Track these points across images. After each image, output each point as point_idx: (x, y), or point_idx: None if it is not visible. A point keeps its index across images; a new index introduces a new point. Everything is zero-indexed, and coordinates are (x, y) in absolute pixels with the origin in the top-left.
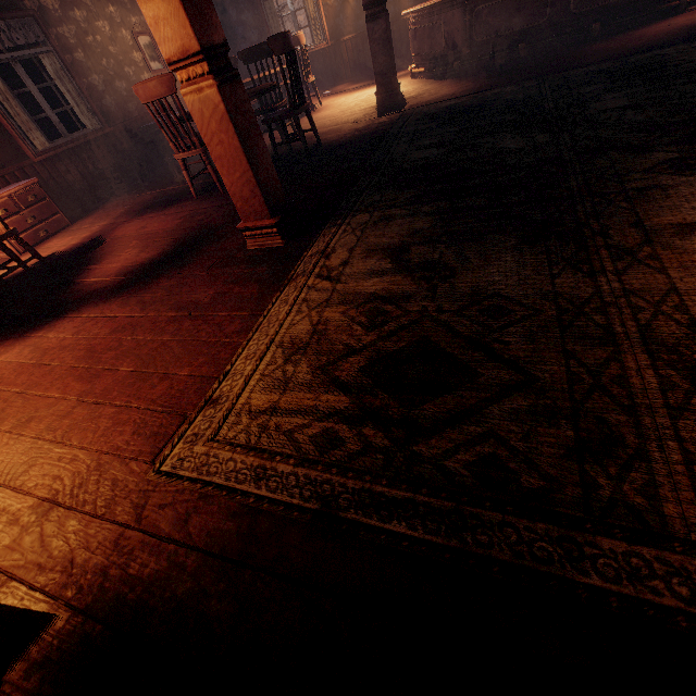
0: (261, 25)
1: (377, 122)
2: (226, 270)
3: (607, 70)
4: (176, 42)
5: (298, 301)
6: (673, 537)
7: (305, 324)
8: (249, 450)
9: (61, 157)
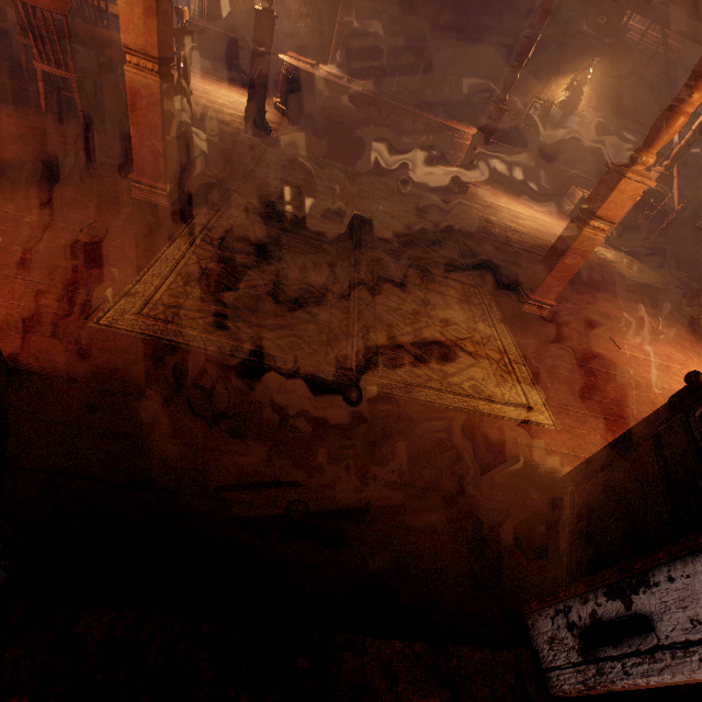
0: None
1: (245, 135)
2: (113, 207)
3: (389, 186)
4: (140, 41)
5: (190, 252)
6: (347, 368)
7: (197, 267)
8: (168, 323)
9: None
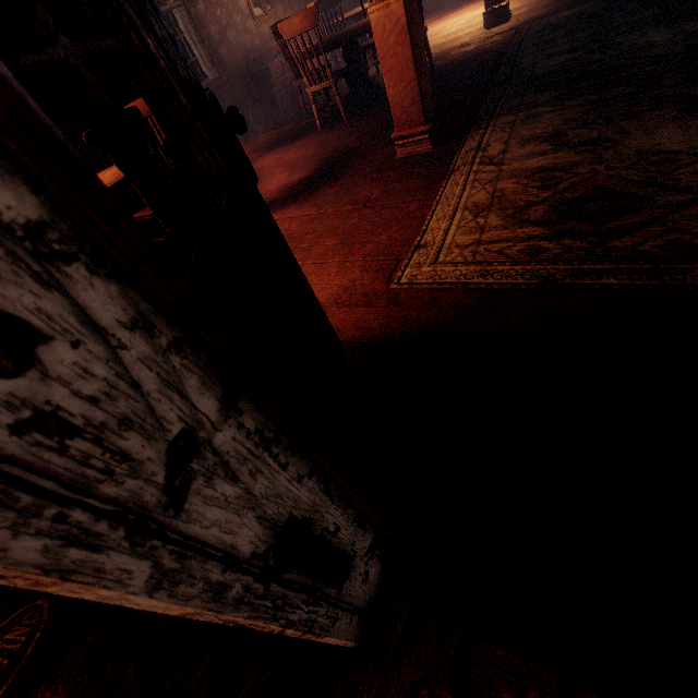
0: None
1: (490, 42)
2: (384, 174)
3: None
4: None
5: (469, 182)
6: None
7: (482, 194)
8: (469, 264)
9: None
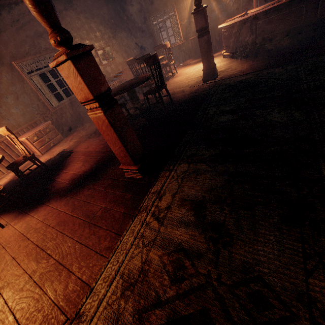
0: (152, 37)
1: (202, 88)
2: (112, 191)
3: None
4: (82, 95)
5: (138, 235)
6: None
7: (138, 260)
8: None
9: (63, 108)
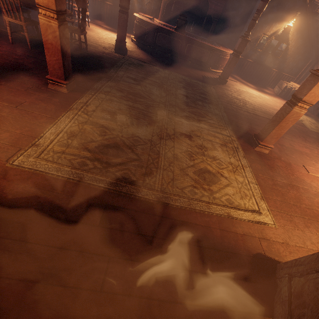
0: None
1: (114, 54)
2: (37, 93)
3: (186, 80)
4: (45, 0)
5: (74, 119)
6: (155, 189)
7: (76, 128)
8: (54, 163)
9: None
